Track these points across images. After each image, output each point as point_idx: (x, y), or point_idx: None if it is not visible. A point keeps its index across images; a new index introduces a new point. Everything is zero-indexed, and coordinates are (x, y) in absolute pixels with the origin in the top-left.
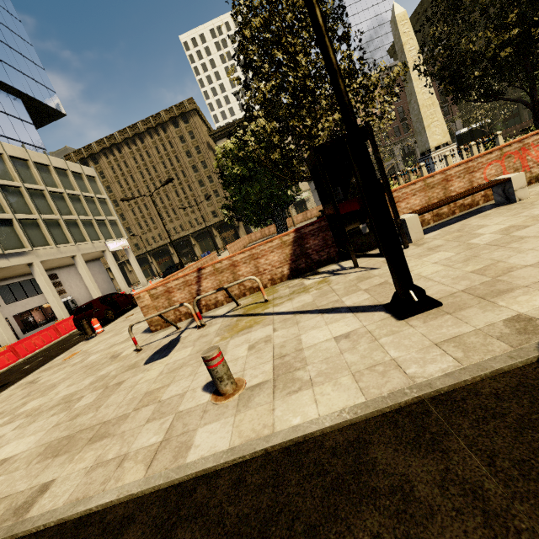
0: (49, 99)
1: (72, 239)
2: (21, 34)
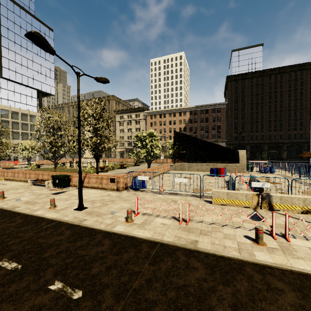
0: (49, 90)
1: (20, 138)
2: (51, 68)
